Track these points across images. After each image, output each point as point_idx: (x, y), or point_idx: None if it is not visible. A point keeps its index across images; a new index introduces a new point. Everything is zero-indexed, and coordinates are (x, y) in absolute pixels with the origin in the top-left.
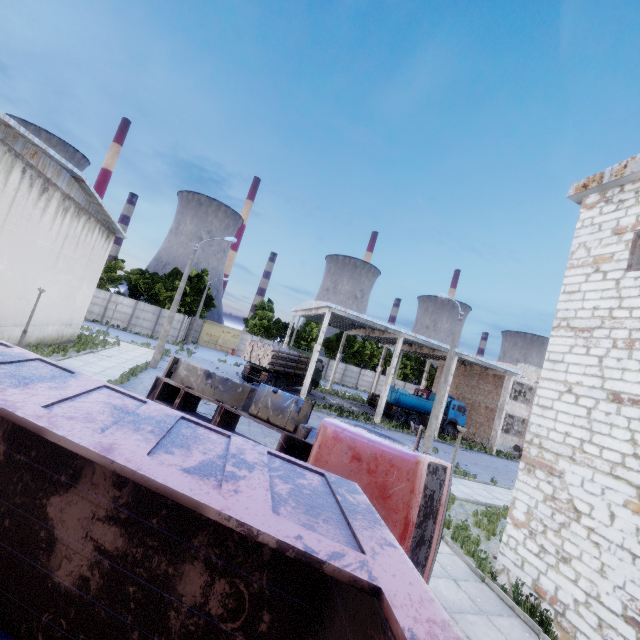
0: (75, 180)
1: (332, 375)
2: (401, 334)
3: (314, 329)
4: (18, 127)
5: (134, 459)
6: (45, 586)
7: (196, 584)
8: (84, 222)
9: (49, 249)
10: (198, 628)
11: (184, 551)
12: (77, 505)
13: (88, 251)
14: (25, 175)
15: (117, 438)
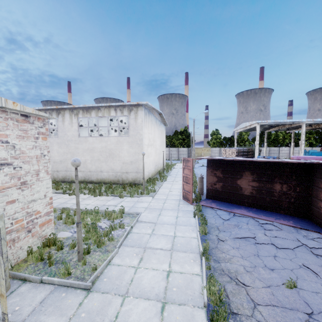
0: (159, 115)
1: (264, 154)
2: (303, 122)
3: (245, 135)
4: (155, 108)
5: (270, 160)
6: (243, 195)
7: (278, 187)
8: (161, 126)
9: (159, 139)
10: (282, 194)
11: (273, 182)
12: (244, 180)
13: (163, 135)
14: (154, 120)
15: (263, 159)
